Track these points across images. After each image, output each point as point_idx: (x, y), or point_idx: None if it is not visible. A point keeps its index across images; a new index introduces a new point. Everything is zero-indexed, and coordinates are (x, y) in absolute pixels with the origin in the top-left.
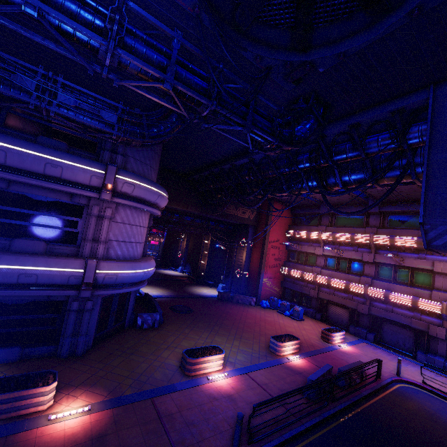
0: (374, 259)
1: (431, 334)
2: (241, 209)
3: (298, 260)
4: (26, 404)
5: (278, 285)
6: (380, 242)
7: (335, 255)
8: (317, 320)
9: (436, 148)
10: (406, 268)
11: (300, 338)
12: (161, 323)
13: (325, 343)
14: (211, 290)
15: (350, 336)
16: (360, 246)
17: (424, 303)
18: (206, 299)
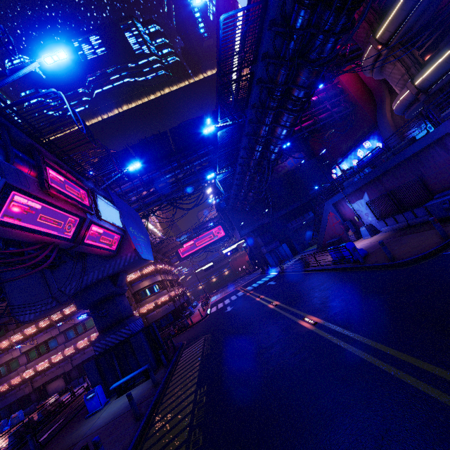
0: (59, 331)
1: None
2: None
3: (1, 374)
4: None
5: None
6: (57, 318)
7: (32, 346)
8: None
9: (6, 286)
10: (80, 323)
11: None
12: None
13: None
14: None
15: (68, 392)
16: (48, 328)
17: (94, 336)
18: None
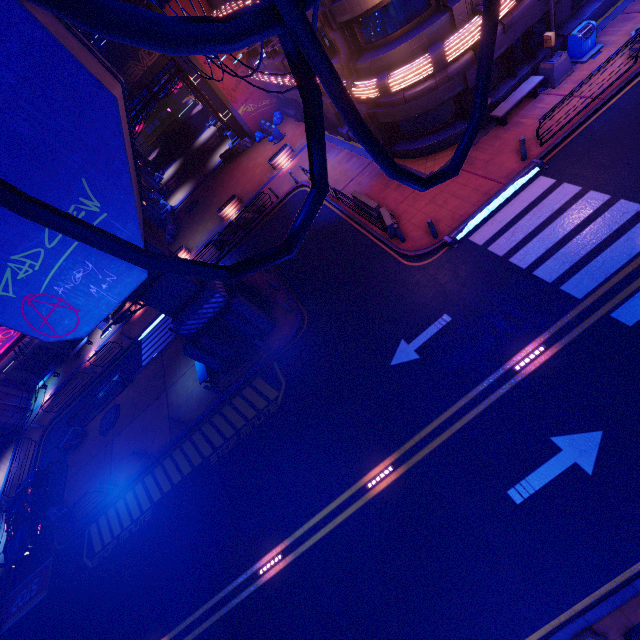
0: None
1: (329, 111)
2: (143, 54)
3: (252, 50)
4: (126, 313)
5: (263, 97)
6: None
7: None
8: (300, 124)
9: None
10: None
11: (257, 181)
12: (175, 235)
13: (274, 172)
14: (228, 146)
15: None
16: None
17: None
18: (215, 172)
